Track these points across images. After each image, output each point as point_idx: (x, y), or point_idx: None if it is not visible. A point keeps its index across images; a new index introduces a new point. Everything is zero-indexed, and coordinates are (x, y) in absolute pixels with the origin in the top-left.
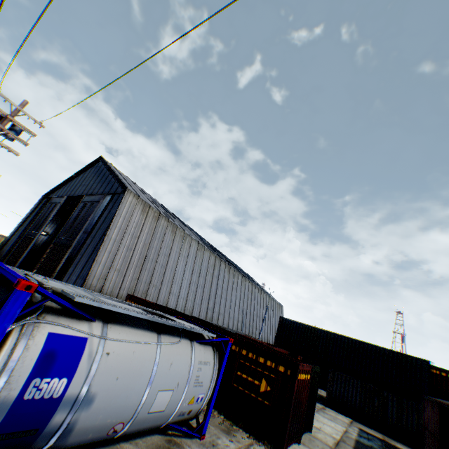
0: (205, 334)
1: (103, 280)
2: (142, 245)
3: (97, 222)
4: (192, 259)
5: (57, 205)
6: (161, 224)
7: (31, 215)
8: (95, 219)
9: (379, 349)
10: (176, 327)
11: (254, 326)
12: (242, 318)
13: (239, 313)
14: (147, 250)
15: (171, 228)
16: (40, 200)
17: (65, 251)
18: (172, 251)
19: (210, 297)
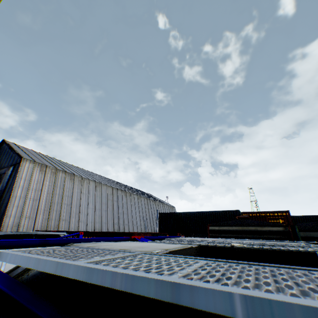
0: (62, 235)
1: (17, 227)
2: (46, 194)
3: (6, 187)
4: (93, 194)
5: None
6: (59, 176)
7: None
8: (4, 186)
9: (215, 213)
10: (30, 235)
11: (155, 226)
12: (144, 223)
13: (141, 220)
14: (52, 197)
15: (69, 177)
16: None
17: None
18: (74, 192)
19: (114, 216)
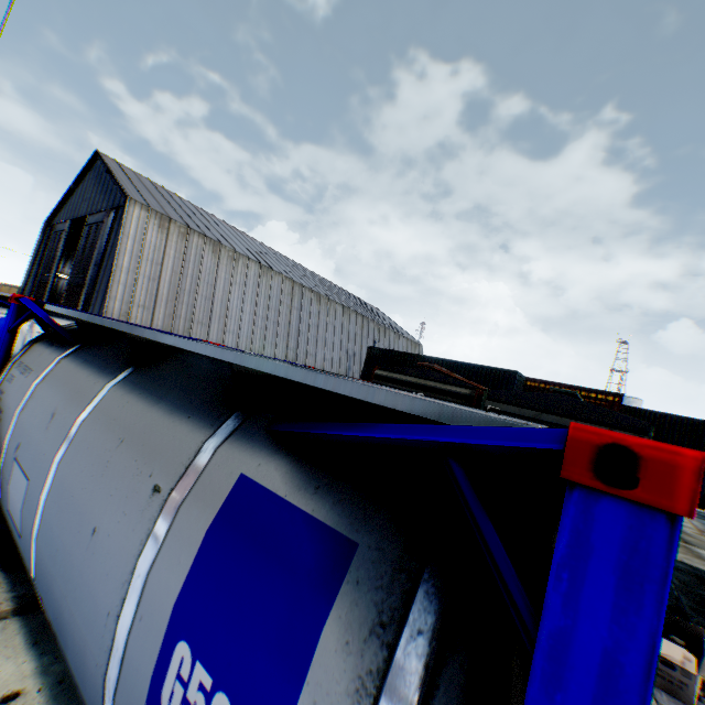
0: None
1: (126, 319)
2: (171, 273)
3: (106, 249)
4: (253, 288)
5: (63, 235)
6: (193, 244)
7: (39, 253)
8: (104, 247)
9: (470, 367)
10: None
11: None
12: (347, 360)
13: (342, 354)
14: (180, 280)
15: (211, 247)
16: (43, 230)
17: (81, 292)
18: (219, 278)
19: (289, 335)
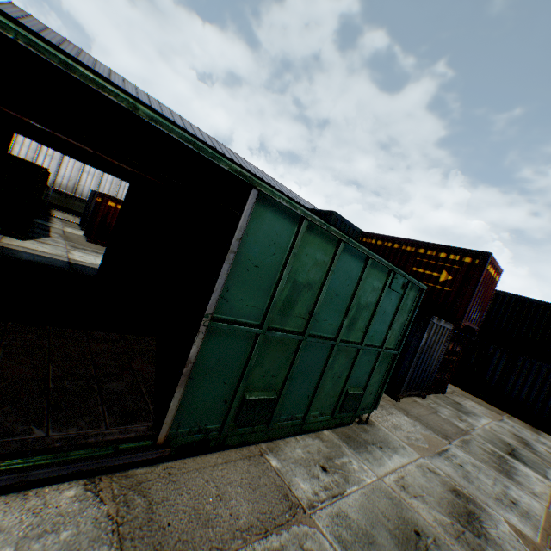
0: None
1: None
2: None
3: None
4: None
5: None
6: None
7: None
8: None
9: None
10: None
11: None
12: None
13: None
14: None
15: None
16: None
17: None
18: None
19: None
